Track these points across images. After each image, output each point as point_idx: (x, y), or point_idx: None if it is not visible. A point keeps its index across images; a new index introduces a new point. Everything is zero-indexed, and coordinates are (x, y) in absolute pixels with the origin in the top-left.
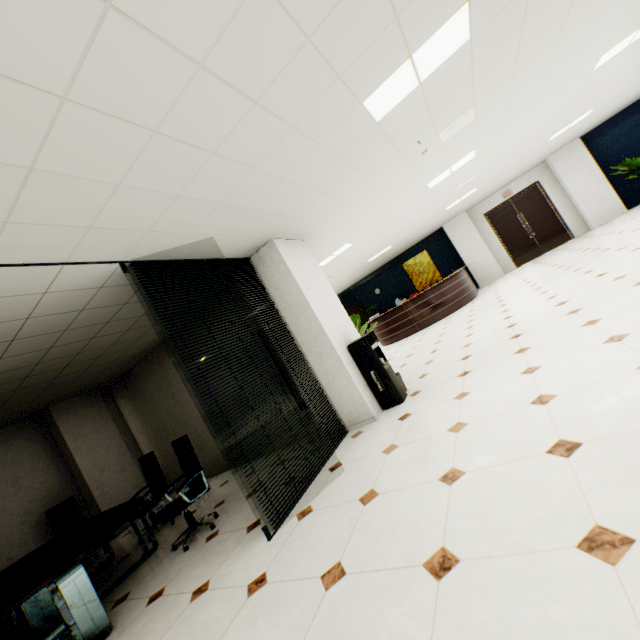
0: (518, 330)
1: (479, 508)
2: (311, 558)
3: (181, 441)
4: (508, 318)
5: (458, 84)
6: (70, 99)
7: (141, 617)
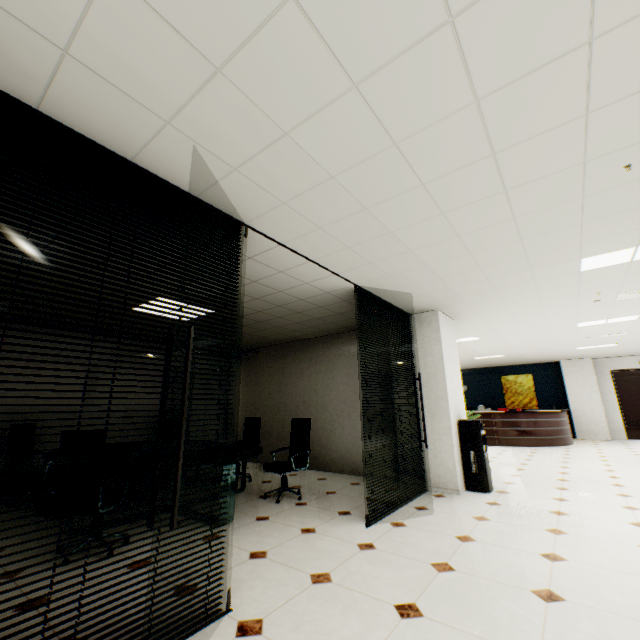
0: (627, 491)
1: (583, 582)
2: (416, 551)
3: (304, 421)
4: (614, 477)
5: None
6: (444, 214)
7: (255, 524)
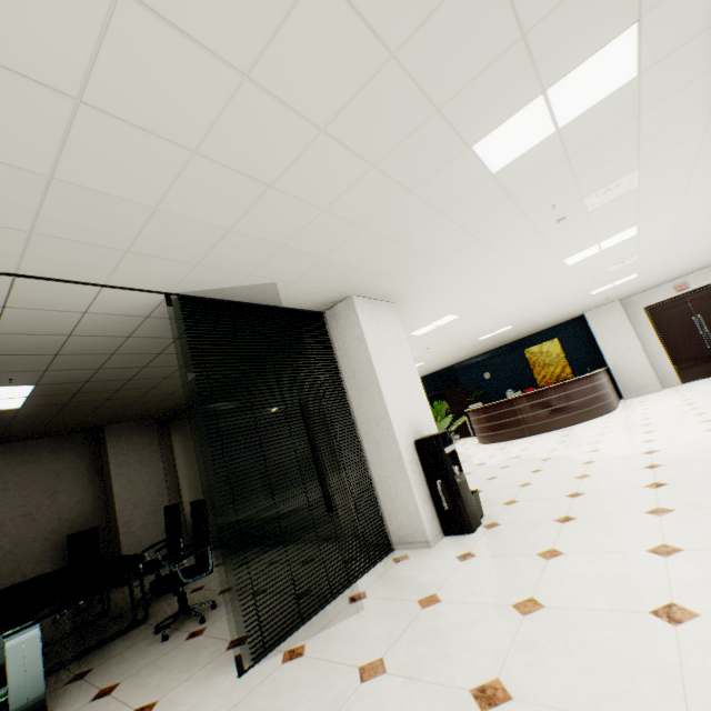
0: (661, 476)
1: None
2: None
3: (198, 504)
4: (651, 453)
5: (616, 136)
6: (86, 102)
7: None
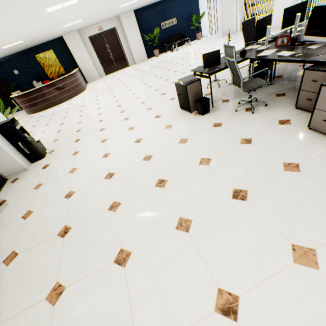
0: (102, 117)
1: (80, 205)
2: None
3: None
4: (99, 109)
5: None
6: None
7: None
